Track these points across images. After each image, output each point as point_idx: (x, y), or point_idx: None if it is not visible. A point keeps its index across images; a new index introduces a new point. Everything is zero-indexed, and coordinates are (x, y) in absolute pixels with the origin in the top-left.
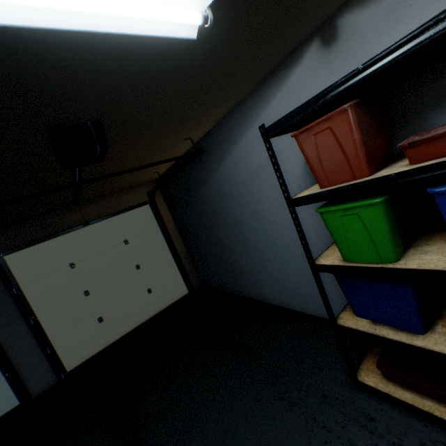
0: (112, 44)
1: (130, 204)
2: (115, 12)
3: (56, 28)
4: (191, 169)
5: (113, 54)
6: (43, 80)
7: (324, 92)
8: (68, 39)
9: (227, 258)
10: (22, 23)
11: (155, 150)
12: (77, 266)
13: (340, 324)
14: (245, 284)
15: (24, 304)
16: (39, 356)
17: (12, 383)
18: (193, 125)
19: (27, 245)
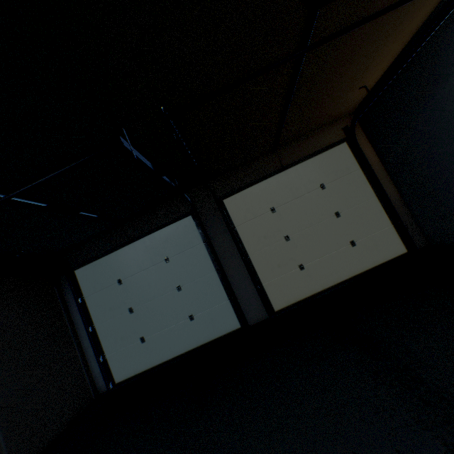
0: None
1: (323, 145)
2: None
3: None
4: (432, 47)
5: None
6: None
7: None
8: None
9: None
10: None
11: None
12: (276, 211)
13: None
14: None
15: (238, 242)
16: (251, 290)
17: (234, 308)
18: None
19: (237, 191)
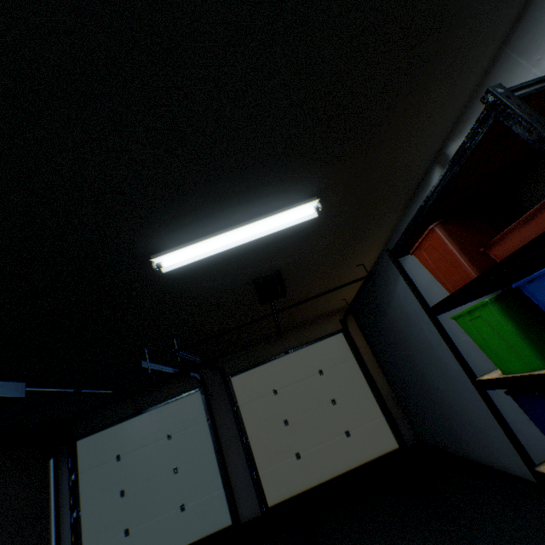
0: (275, 234)
1: (323, 333)
2: (269, 228)
3: (248, 242)
4: (374, 292)
5: (277, 237)
6: (247, 259)
7: (411, 221)
8: (255, 240)
9: (434, 396)
10: (237, 245)
11: (331, 280)
12: (278, 393)
13: (538, 470)
14: (467, 438)
15: (240, 422)
16: (247, 478)
17: (228, 498)
18: (357, 253)
19: (245, 369)
